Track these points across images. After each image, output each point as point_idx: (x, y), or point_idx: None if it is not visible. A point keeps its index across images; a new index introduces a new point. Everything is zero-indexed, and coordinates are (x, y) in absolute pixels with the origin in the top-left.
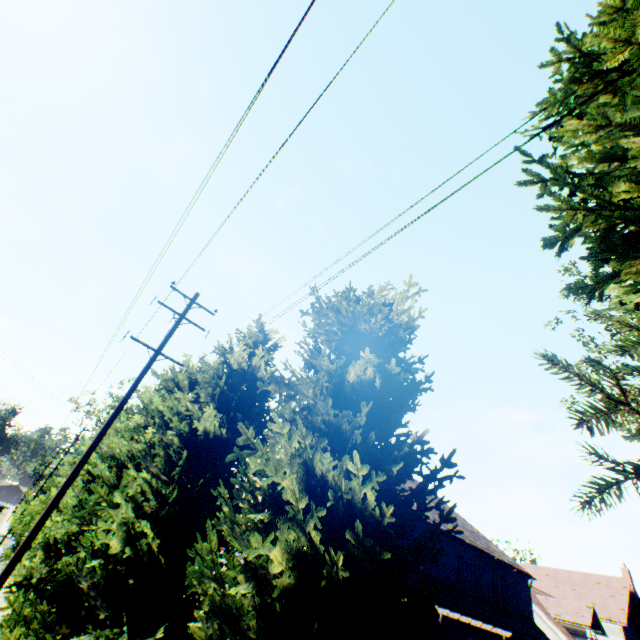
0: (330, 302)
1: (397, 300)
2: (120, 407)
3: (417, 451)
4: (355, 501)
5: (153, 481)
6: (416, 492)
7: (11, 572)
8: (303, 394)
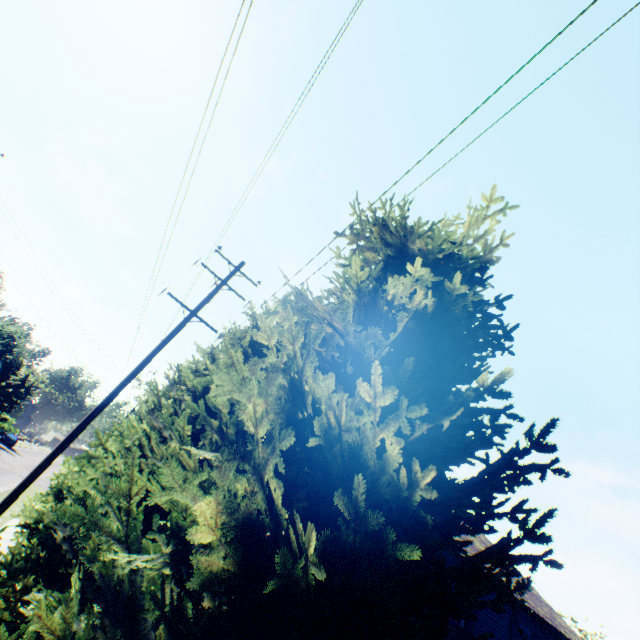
0: (373, 213)
1: (470, 219)
2: (145, 361)
3: (487, 409)
4: (365, 457)
5: (152, 435)
6: (478, 480)
7: (7, 507)
8: (318, 320)
